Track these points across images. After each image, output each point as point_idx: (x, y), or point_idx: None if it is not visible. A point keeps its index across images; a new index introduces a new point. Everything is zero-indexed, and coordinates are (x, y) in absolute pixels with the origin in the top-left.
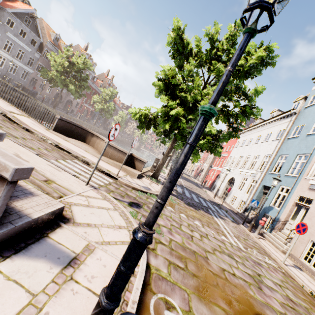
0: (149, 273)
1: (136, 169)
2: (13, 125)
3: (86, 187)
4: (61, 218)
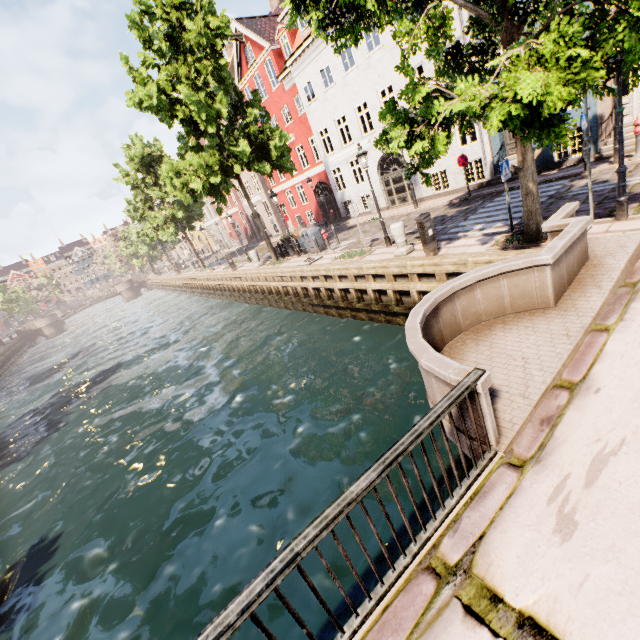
0: None
1: None
2: None
3: None
4: None
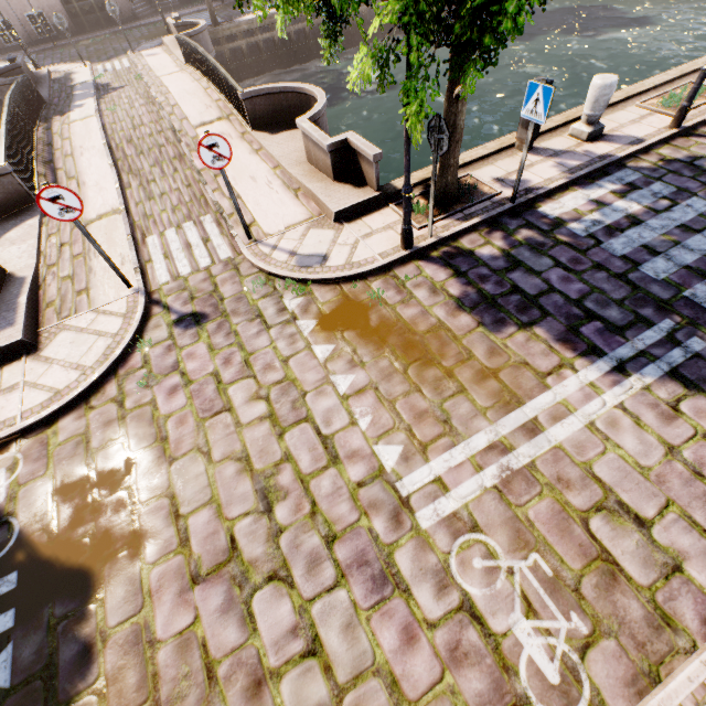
0: (42, 432)
1: (367, 184)
2: (181, 162)
3: (126, 292)
4: (33, 349)
